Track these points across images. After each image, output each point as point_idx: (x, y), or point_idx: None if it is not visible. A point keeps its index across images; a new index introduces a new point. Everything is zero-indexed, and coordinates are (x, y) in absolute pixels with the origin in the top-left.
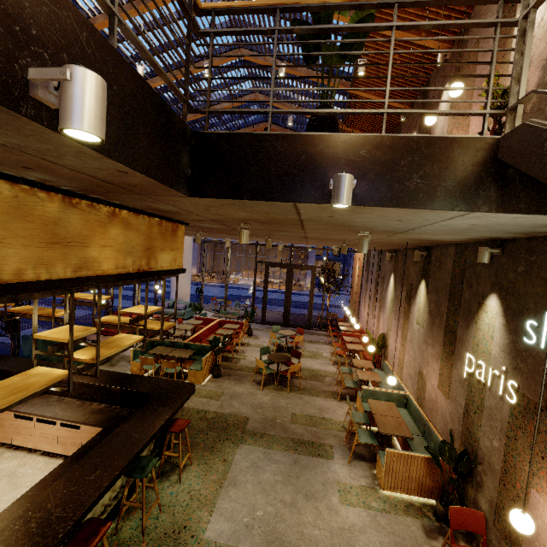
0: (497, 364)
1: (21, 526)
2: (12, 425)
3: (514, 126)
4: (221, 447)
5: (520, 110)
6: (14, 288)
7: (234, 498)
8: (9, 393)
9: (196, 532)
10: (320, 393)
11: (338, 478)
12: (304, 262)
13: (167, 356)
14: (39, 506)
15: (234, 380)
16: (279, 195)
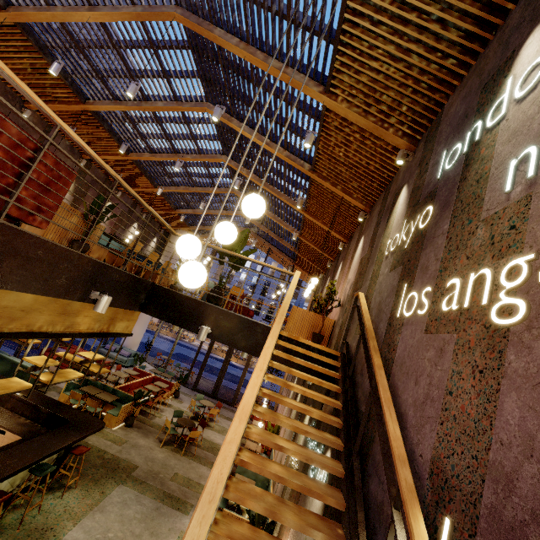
0: None
1: None
2: None
3: None
4: (105, 482)
5: None
6: (35, 335)
7: (97, 520)
8: (0, 388)
9: (58, 533)
10: (209, 463)
11: (184, 528)
12: None
13: (93, 396)
14: None
15: (142, 433)
16: (180, 324)
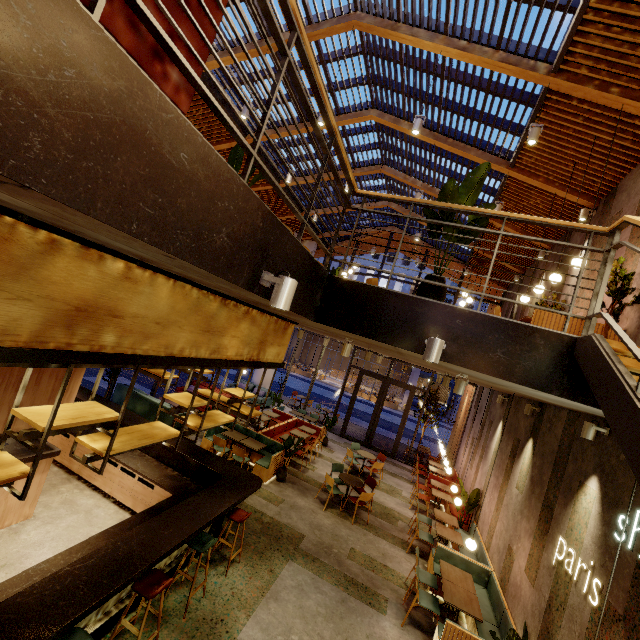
0: (587, 557)
1: (113, 551)
2: (99, 465)
3: (587, 333)
4: (271, 556)
5: (594, 322)
6: (177, 361)
7: (273, 612)
8: (143, 437)
9: (231, 629)
10: (388, 537)
11: (386, 636)
12: (405, 376)
13: (237, 443)
14: (126, 540)
15: (298, 490)
16: (384, 338)
